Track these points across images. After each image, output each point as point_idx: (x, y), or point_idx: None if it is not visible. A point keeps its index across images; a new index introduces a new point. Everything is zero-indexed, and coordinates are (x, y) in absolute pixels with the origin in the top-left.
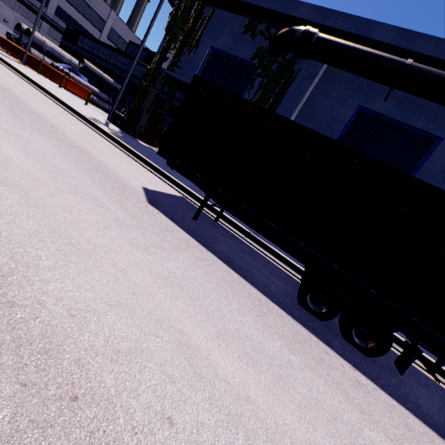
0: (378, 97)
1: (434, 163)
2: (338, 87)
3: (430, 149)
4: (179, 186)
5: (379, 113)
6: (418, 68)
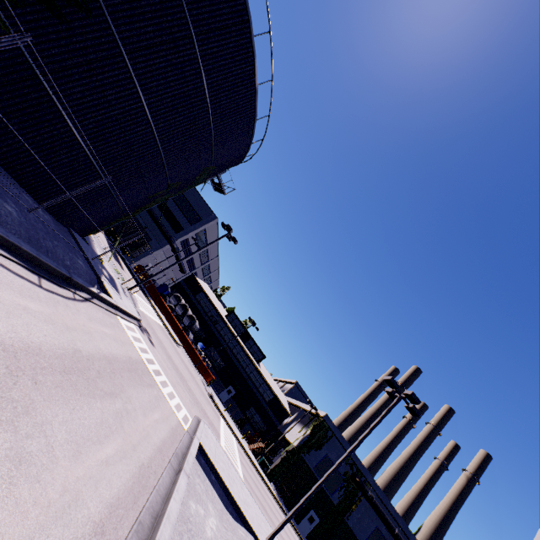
0: (383, 525)
1: None
2: (372, 512)
3: None
4: None
5: (382, 533)
6: (398, 535)
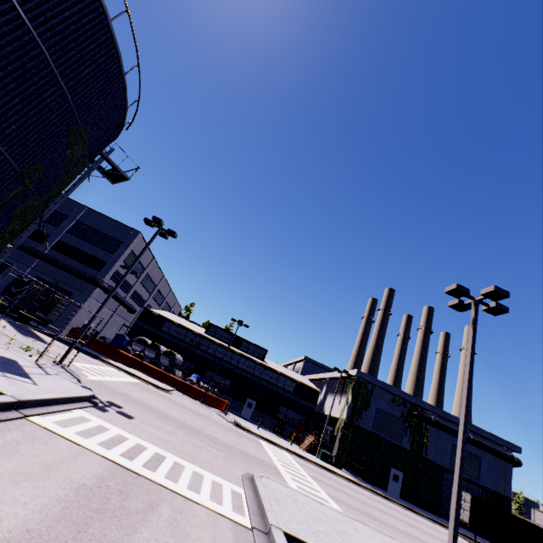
0: (457, 439)
1: (483, 468)
2: (442, 434)
3: (479, 461)
4: (445, 526)
5: None
6: (474, 439)
